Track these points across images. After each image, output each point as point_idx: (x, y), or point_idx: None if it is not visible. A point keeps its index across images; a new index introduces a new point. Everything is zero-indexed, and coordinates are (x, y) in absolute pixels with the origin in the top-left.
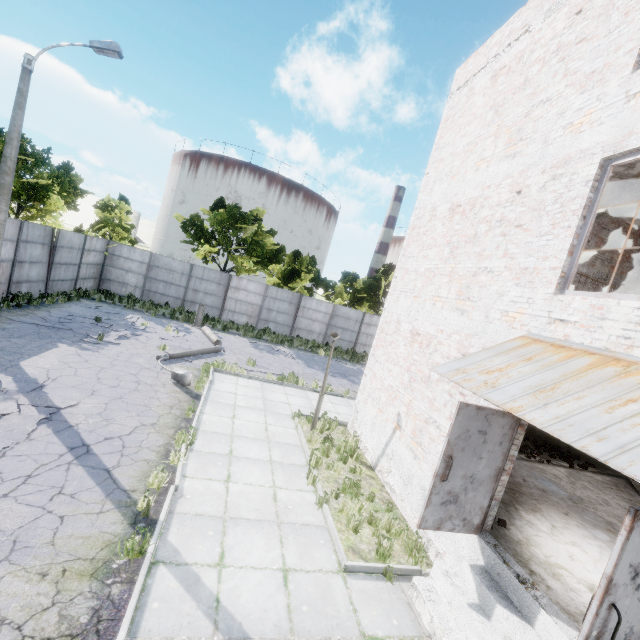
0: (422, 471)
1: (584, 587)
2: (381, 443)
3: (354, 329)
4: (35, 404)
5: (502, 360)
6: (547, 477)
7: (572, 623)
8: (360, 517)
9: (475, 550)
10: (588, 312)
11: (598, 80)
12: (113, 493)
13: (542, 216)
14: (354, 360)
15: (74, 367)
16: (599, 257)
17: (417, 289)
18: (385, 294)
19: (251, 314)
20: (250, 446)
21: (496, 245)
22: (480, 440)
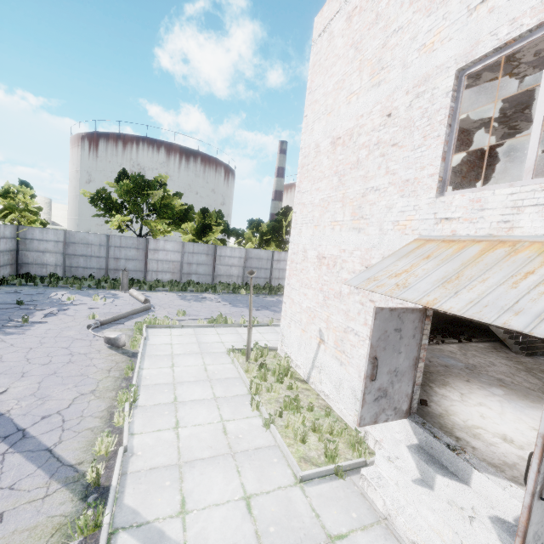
0: (349, 374)
1: (499, 439)
2: (309, 358)
3: (267, 267)
4: None
5: (405, 262)
6: (445, 354)
7: (500, 474)
8: (304, 428)
9: (408, 432)
10: (468, 206)
11: (441, 1)
12: (58, 472)
13: (413, 132)
14: (272, 293)
15: None
16: (452, 170)
17: (316, 219)
18: (287, 232)
19: (173, 270)
20: (193, 389)
21: (378, 165)
22: (397, 337)
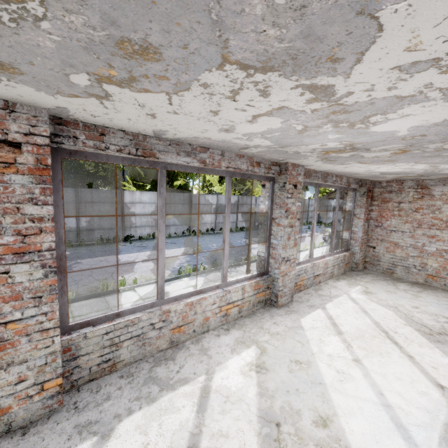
0: None
1: None
2: None
3: None
4: None
5: None
6: None
7: None
8: None
9: None
10: None
11: None
12: None
13: None
14: None
15: None
16: None
17: None
18: None
19: None
20: None
21: None
22: None
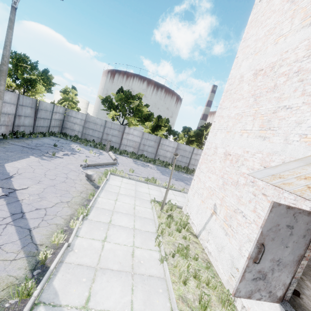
0: (231, 244)
1: None
2: (203, 221)
3: (188, 156)
4: (2, 186)
5: None
6: None
7: None
8: (188, 272)
9: None
10: None
11: None
12: (27, 246)
13: None
14: (187, 172)
15: (34, 168)
16: None
17: (229, 127)
18: (205, 138)
19: (135, 147)
20: (123, 218)
21: (294, 89)
22: (287, 233)
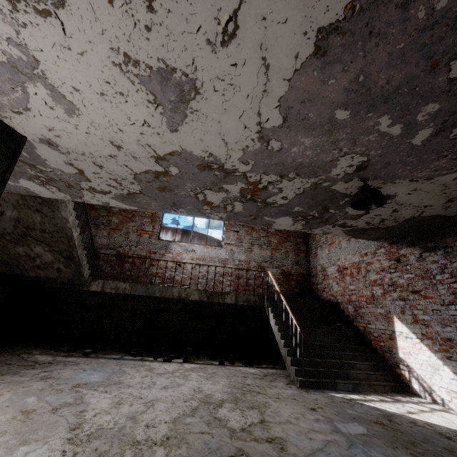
0: None
1: None
2: None
3: None
4: None
5: None
6: (123, 369)
7: None
8: None
9: None
10: None
11: None
12: None
13: None
14: None
15: None
16: None
17: None
18: None
19: None
20: None
21: None
22: None
